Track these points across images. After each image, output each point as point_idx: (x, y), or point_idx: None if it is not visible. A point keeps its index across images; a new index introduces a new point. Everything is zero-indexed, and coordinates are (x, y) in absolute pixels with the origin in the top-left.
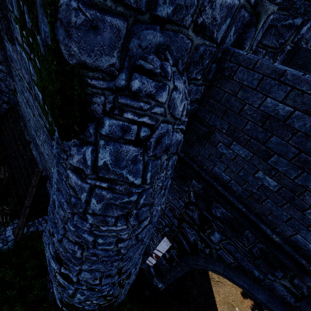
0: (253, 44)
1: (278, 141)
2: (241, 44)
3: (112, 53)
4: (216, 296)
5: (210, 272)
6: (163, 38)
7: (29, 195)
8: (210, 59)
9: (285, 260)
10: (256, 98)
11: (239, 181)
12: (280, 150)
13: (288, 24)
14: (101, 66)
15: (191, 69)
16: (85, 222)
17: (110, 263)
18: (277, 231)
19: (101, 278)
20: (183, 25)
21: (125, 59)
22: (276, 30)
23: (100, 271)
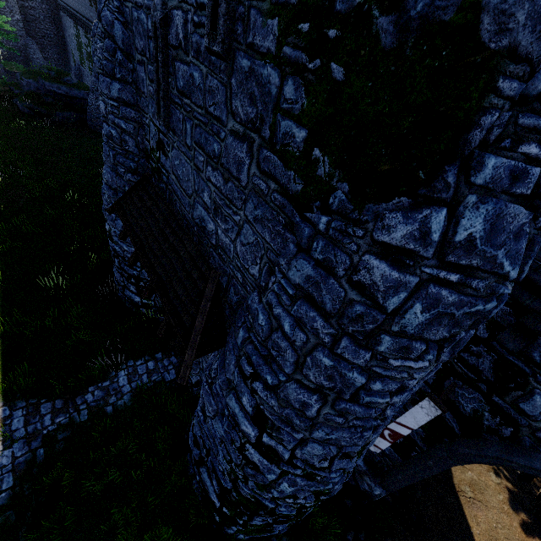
0: None
1: None
2: None
3: None
4: (472, 524)
5: (455, 479)
6: None
7: (201, 313)
8: None
9: None
10: None
11: None
12: None
13: None
14: (535, 53)
15: None
16: (362, 351)
17: (359, 432)
18: None
19: (332, 459)
20: None
21: None
22: None
23: (336, 446)
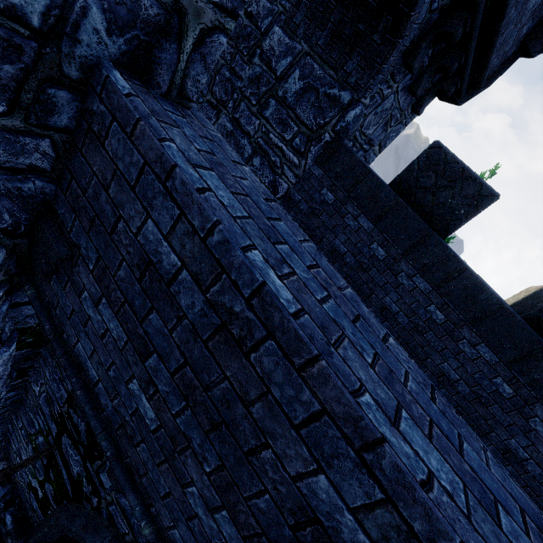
0: (188, 86)
1: (159, 324)
2: (151, 72)
3: None
4: None
5: None
6: None
7: None
8: (22, 65)
9: None
10: (135, 212)
11: (109, 387)
12: (162, 346)
13: (334, 95)
14: None
15: None
16: None
17: None
18: (152, 511)
19: None
20: None
21: None
22: (316, 98)
23: None
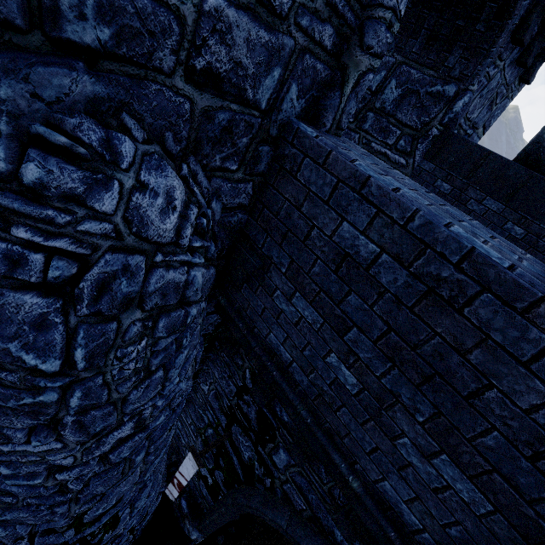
0: (343, 120)
1: (358, 303)
2: (318, 117)
3: None
4: None
5: None
6: (103, 87)
7: None
8: (251, 136)
9: (370, 524)
10: (329, 220)
11: (304, 365)
12: (362, 320)
13: (436, 92)
14: None
15: (206, 151)
16: None
17: (46, 509)
18: (357, 468)
19: (34, 536)
20: (156, 68)
21: None
22: (417, 100)
23: (30, 523)
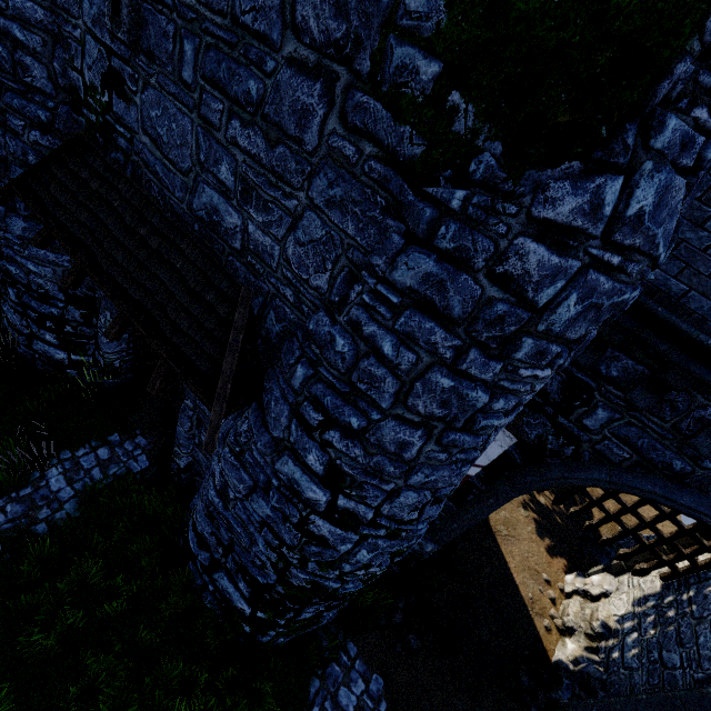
0: None
1: None
2: None
3: None
4: (509, 560)
5: (491, 521)
6: None
7: (231, 350)
8: None
9: None
10: None
11: (708, 289)
12: None
13: None
14: None
15: None
16: (493, 362)
17: (458, 468)
18: None
19: (422, 507)
20: None
21: None
22: None
23: (430, 491)
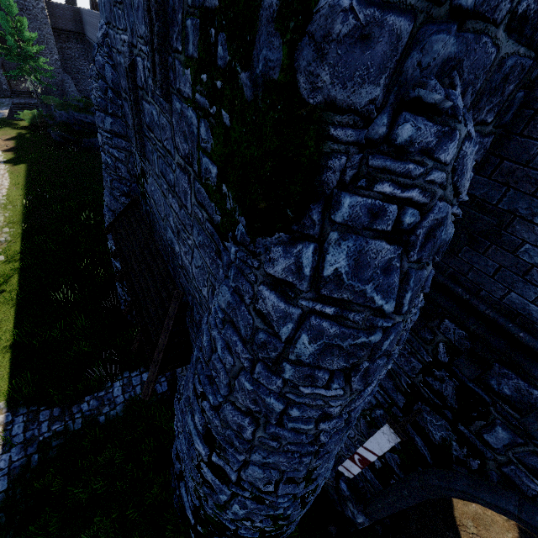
0: None
1: None
2: None
3: (378, 79)
4: None
5: (456, 512)
6: (455, 47)
7: (165, 331)
8: (517, 82)
9: None
10: None
11: None
12: None
13: None
14: (357, 104)
15: (481, 103)
16: (274, 377)
17: (297, 457)
18: None
19: (278, 483)
20: (493, 21)
21: (393, 88)
22: None
23: (278, 470)
